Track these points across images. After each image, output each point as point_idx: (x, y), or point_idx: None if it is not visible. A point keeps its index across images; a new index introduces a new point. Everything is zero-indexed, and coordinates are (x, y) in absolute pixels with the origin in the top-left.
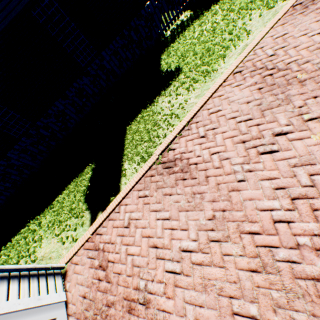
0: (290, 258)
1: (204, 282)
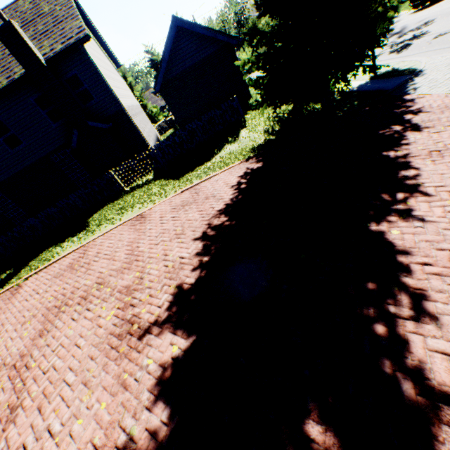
0: None
1: None
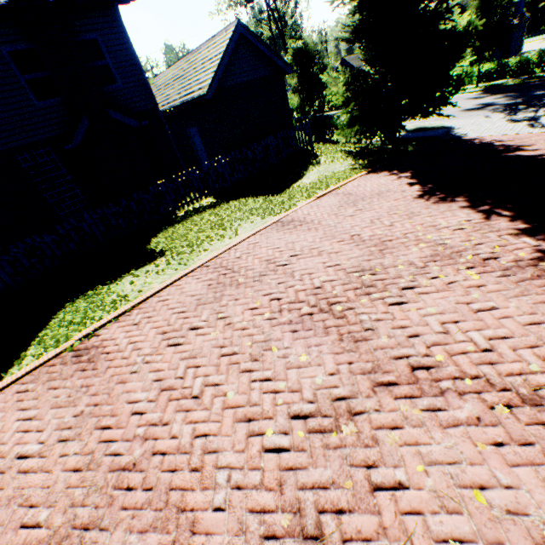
0: (118, 451)
1: (15, 493)
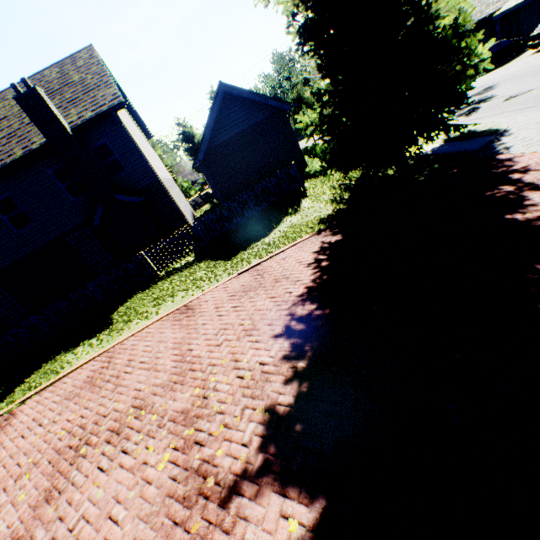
0: None
1: None
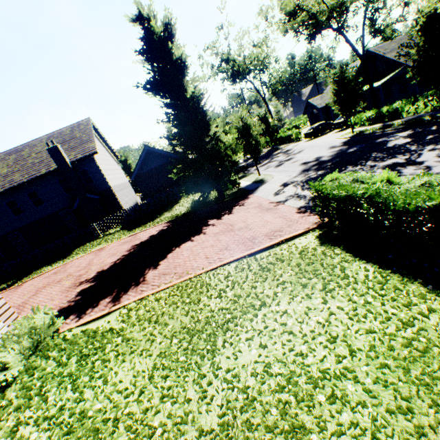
0: None
1: None
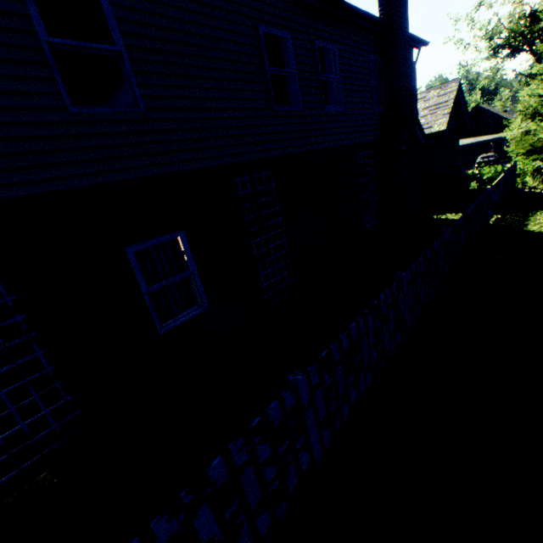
0: None
1: None
